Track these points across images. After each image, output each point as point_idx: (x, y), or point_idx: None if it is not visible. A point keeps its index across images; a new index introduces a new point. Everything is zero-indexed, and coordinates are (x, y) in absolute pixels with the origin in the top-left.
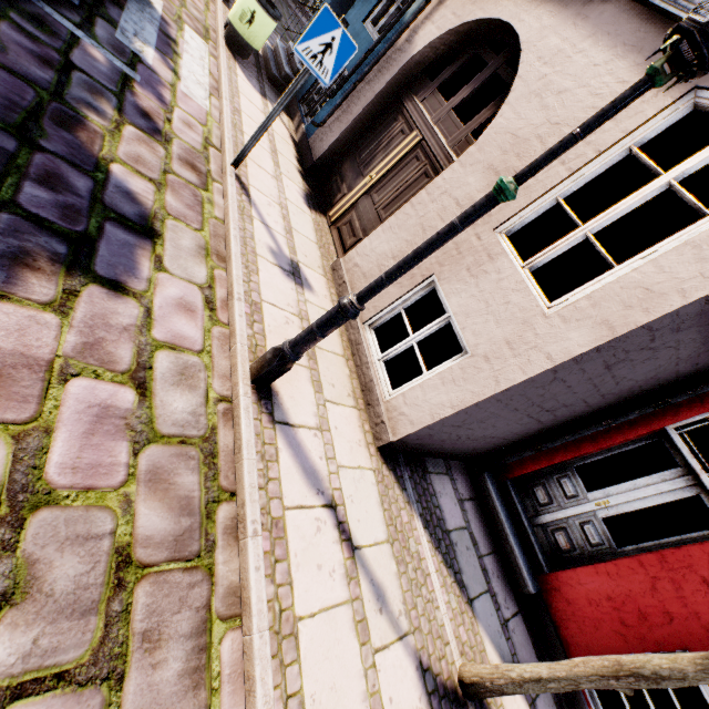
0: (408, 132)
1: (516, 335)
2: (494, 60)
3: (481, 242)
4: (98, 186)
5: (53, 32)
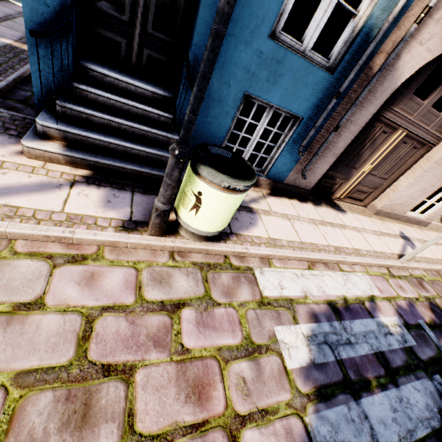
0: (390, 131)
1: None
2: None
3: None
4: None
5: None
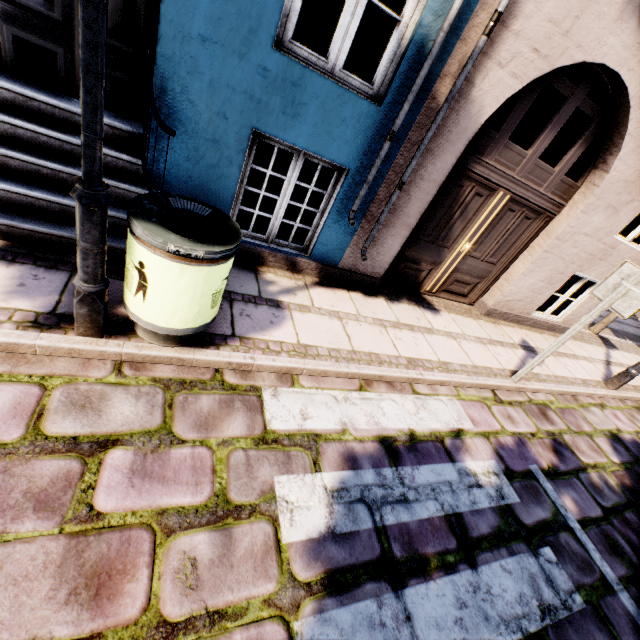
0: (487, 193)
1: None
2: (575, 94)
3: (606, 245)
4: (633, 465)
5: (605, 537)
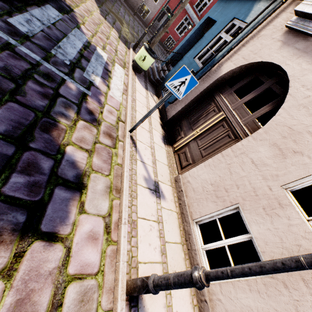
0: (217, 111)
1: (310, 276)
2: (268, 81)
3: (272, 192)
4: (56, 163)
5: (53, 80)
